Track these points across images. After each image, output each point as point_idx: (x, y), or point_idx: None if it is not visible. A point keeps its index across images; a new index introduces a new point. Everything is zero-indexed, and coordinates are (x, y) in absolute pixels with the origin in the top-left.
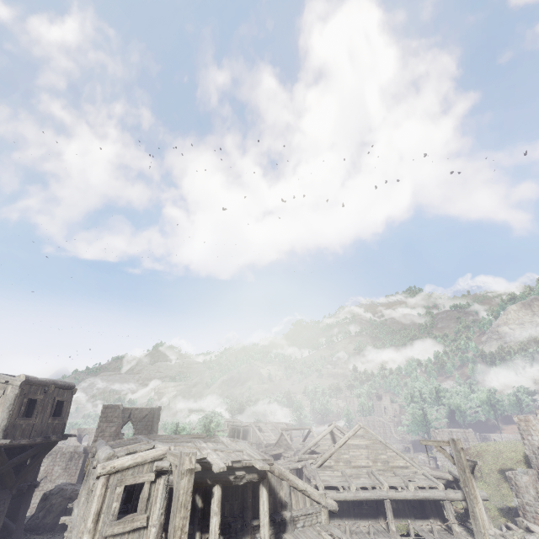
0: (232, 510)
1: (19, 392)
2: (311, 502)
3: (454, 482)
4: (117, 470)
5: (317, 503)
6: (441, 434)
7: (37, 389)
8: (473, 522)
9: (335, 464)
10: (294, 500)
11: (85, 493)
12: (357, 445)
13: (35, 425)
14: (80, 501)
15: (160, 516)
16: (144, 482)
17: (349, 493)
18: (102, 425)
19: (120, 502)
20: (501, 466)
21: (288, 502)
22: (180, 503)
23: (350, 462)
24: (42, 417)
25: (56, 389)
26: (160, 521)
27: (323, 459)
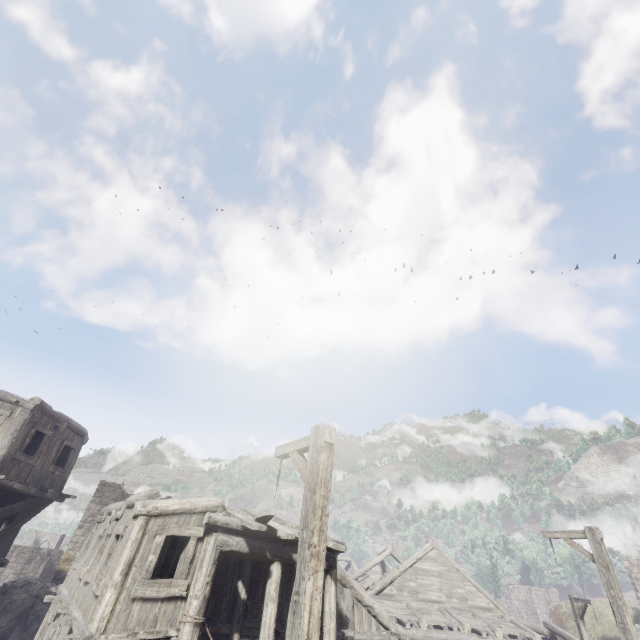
0: (281, 614)
1: (30, 417)
2: (377, 625)
3: (550, 639)
4: (160, 512)
5: (384, 628)
6: (517, 592)
7: (48, 422)
8: (624, 637)
9: (398, 593)
10: (357, 618)
11: (91, 560)
12: (427, 570)
13: (34, 469)
14: (73, 580)
15: (205, 586)
16: (189, 537)
17: (418, 630)
18: (94, 507)
19: (157, 555)
20: (603, 632)
21: (350, 618)
22: (320, 478)
23: (417, 593)
24: (44, 460)
25: (67, 430)
26: (204, 593)
27: (383, 584)
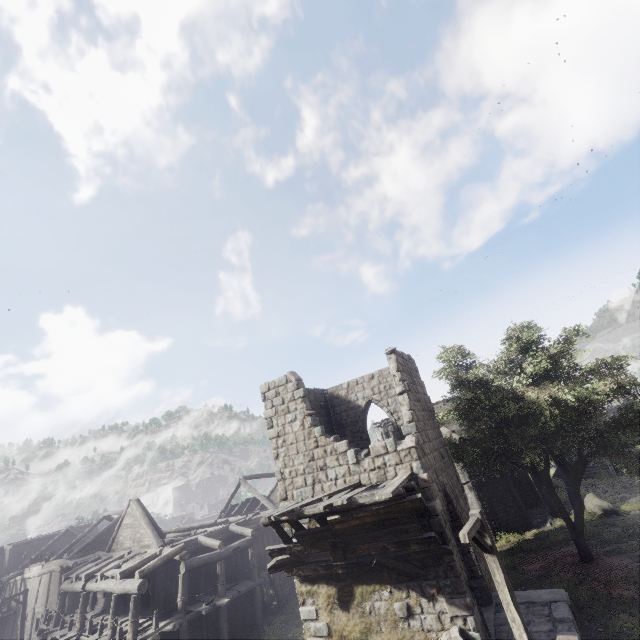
0: None
1: None
2: None
3: None
4: None
5: None
6: None
7: None
8: None
9: None
10: None
11: None
12: None
13: None
14: None
15: None
16: None
17: None
18: None
19: None
20: None
21: None
22: None
23: None
24: None
25: None
26: None
27: None
